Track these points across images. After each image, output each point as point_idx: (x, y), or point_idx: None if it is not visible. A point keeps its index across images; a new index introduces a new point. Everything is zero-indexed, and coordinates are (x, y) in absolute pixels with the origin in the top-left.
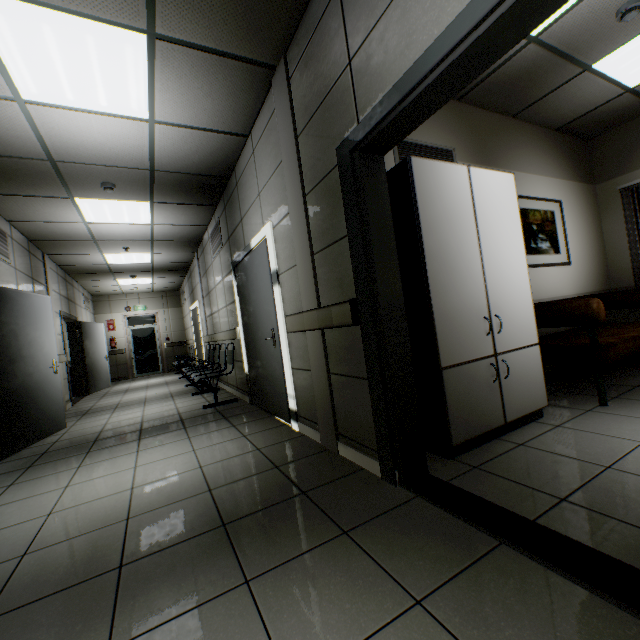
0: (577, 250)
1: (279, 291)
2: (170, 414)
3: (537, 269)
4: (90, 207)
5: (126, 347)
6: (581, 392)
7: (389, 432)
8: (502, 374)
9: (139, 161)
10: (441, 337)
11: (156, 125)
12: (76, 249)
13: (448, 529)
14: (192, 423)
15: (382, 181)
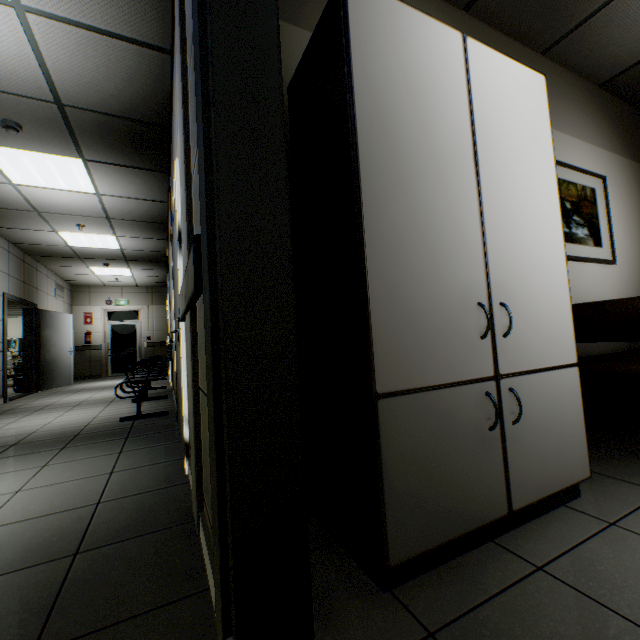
0: (624, 246)
1: (180, 260)
2: (76, 425)
3: (569, 263)
4: (6, 160)
5: (102, 343)
6: (639, 451)
7: (221, 540)
8: (508, 415)
9: (35, 85)
10: (382, 330)
11: (28, 15)
12: (21, 222)
13: None
14: (80, 441)
15: None
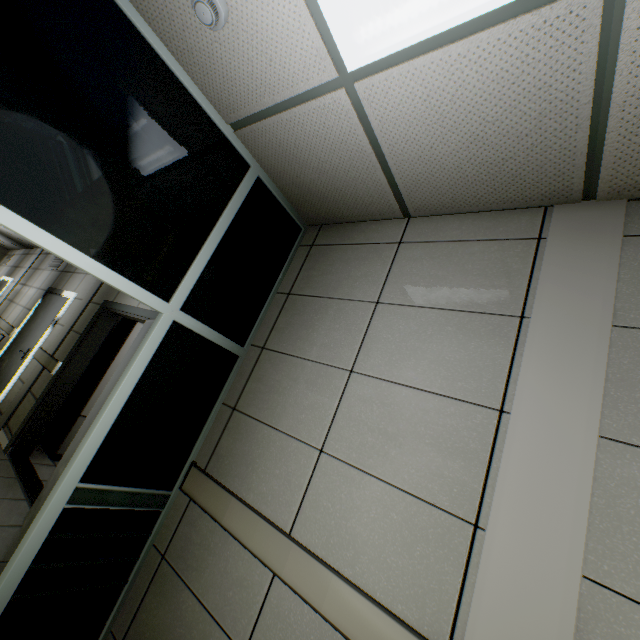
0: None
1: (50, 331)
2: None
3: None
4: None
5: None
6: None
7: (24, 428)
8: None
9: None
10: (93, 401)
11: None
12: None
13: (4, 469)
14: None
15: (111, 325)
